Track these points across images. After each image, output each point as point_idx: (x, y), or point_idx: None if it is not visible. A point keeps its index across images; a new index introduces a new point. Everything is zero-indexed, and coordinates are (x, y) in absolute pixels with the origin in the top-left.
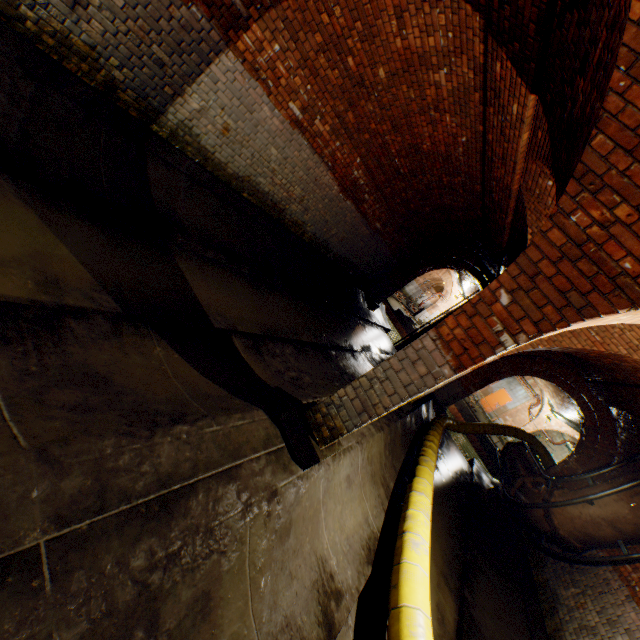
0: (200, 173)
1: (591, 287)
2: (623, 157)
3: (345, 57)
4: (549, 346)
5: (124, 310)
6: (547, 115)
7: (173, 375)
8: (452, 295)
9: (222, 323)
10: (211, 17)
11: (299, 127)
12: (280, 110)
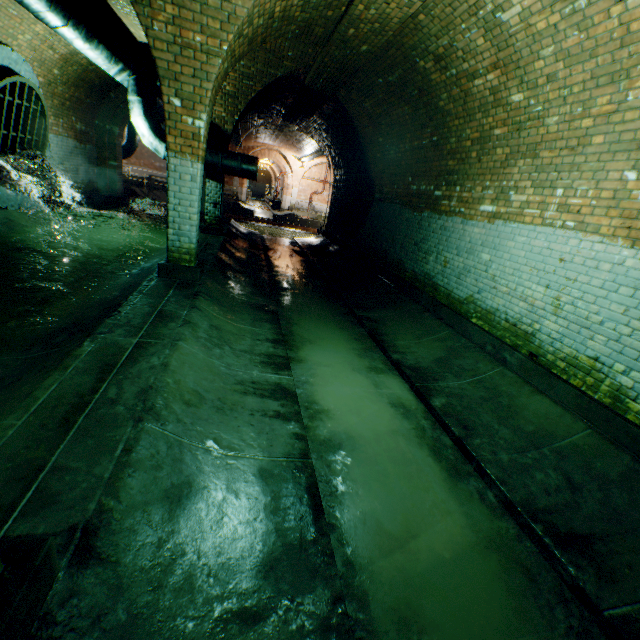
0: None
1: None
2: None
3: None
4: None
5: None
6: None
7: None
8: (293, 167)
9: None
10: None
11: None
12: None
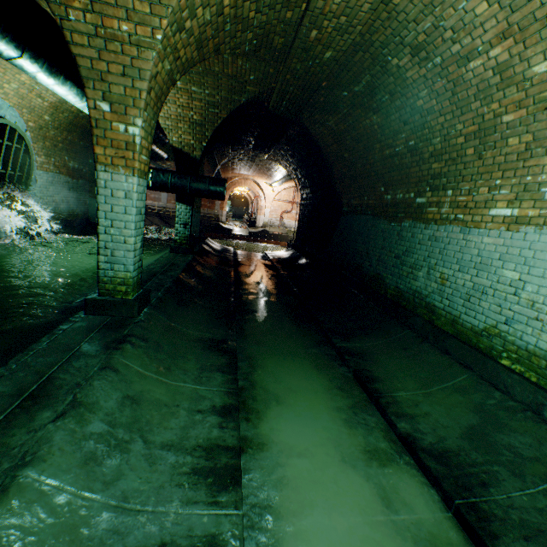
0: None
1: None
2: None
3: None
4: None
5: None
6: None
7: None
8: (265, 192)
9: None
10: None
11: None
12: None
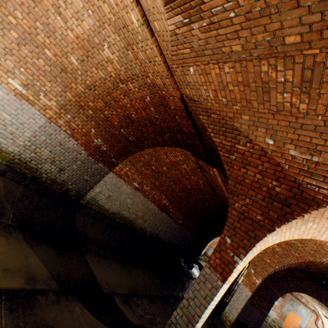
0: (98, 214)
1: (253, 228)
2: (238, 185)
3: (151, 166)
4: (280, 265)
5: (61, 288)
6: (221, 172)
7: (84, 322)
8: None
9: (108, 289)
10: (105, 165)
11: (138, 189)
12: (130, 185)
